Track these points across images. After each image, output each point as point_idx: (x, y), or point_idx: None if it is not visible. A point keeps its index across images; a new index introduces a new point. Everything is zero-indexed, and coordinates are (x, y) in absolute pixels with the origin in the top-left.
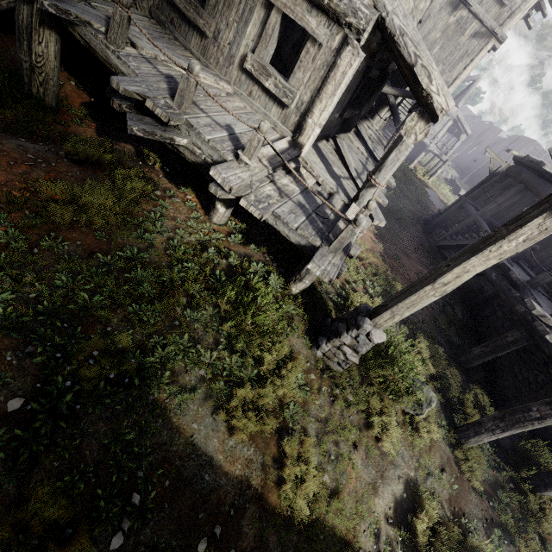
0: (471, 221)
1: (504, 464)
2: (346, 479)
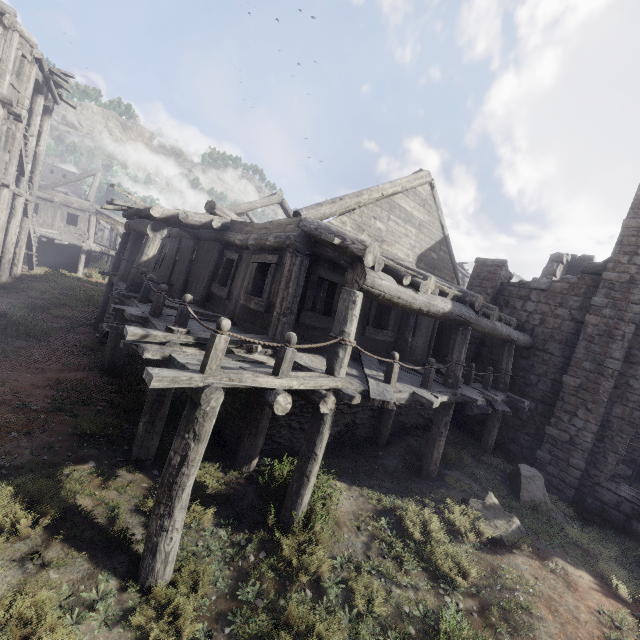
0: None
1: (251, 533)
2: None
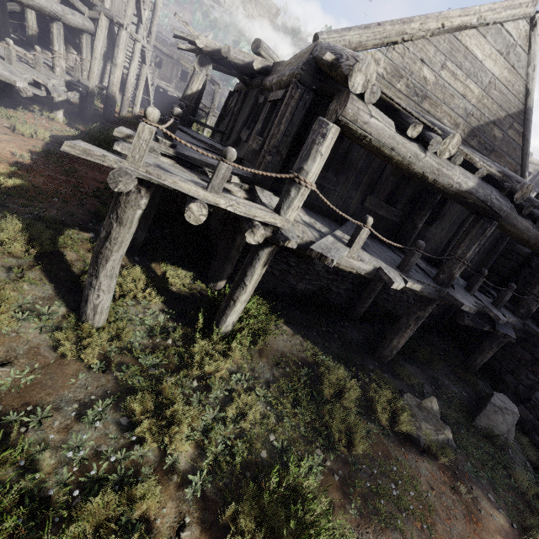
0: None
1: (183, 327)
2: None
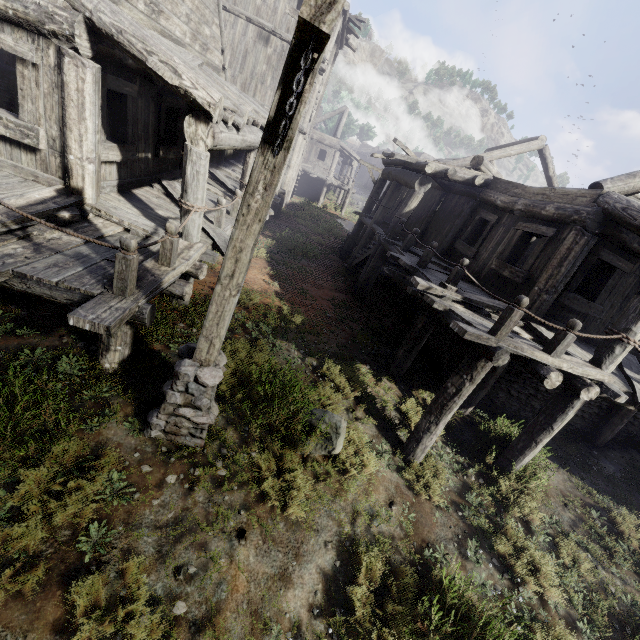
0: (369, 231)
1: (469, 461)
2: (225, 591)
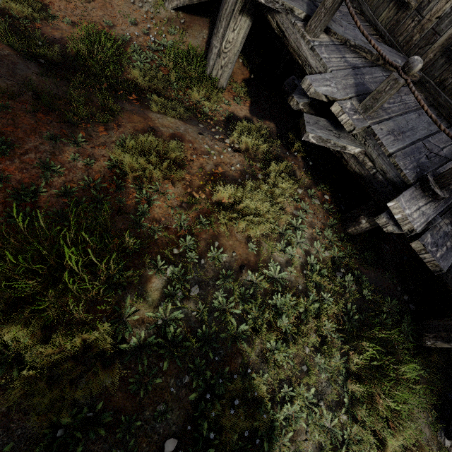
0: None
1: None
2: None
